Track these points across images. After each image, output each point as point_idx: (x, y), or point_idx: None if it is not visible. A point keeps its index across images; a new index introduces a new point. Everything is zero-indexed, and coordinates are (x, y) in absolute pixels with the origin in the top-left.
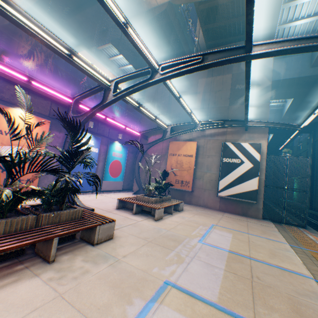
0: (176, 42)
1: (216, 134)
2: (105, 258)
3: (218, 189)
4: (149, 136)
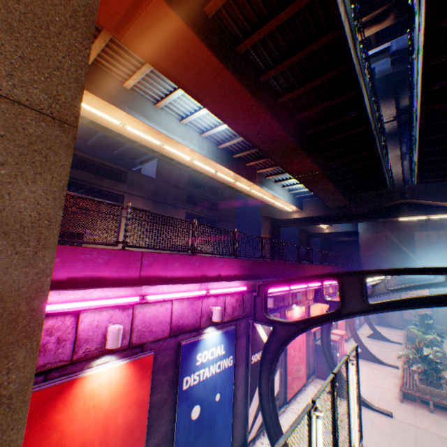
0: None
1: None
2: None
3: None
4: None
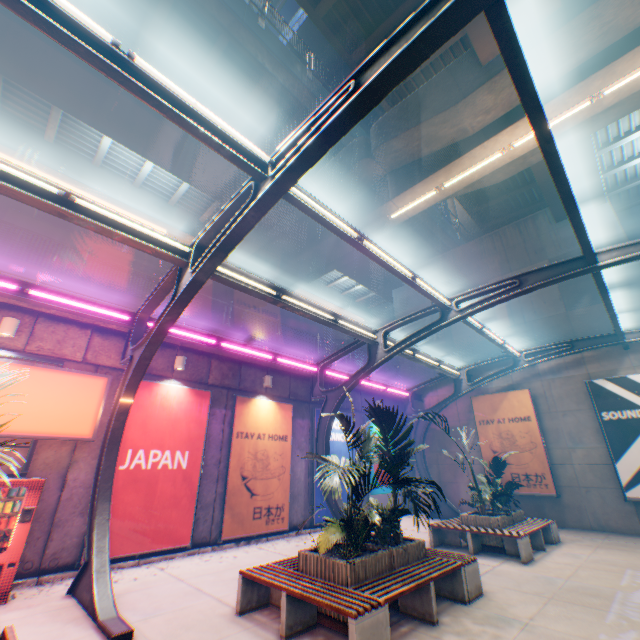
0: (428, 238)
1: (563, 367)
2: (503, 619)
3: (620, 482)
4: (423, 394)
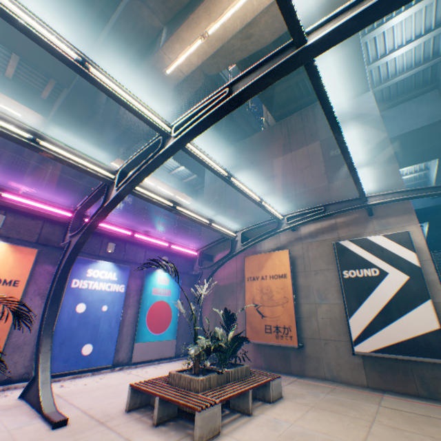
0: (232, 124)
1: (320, 232)
2: None
3: (351, 337)
4: (214, 255)
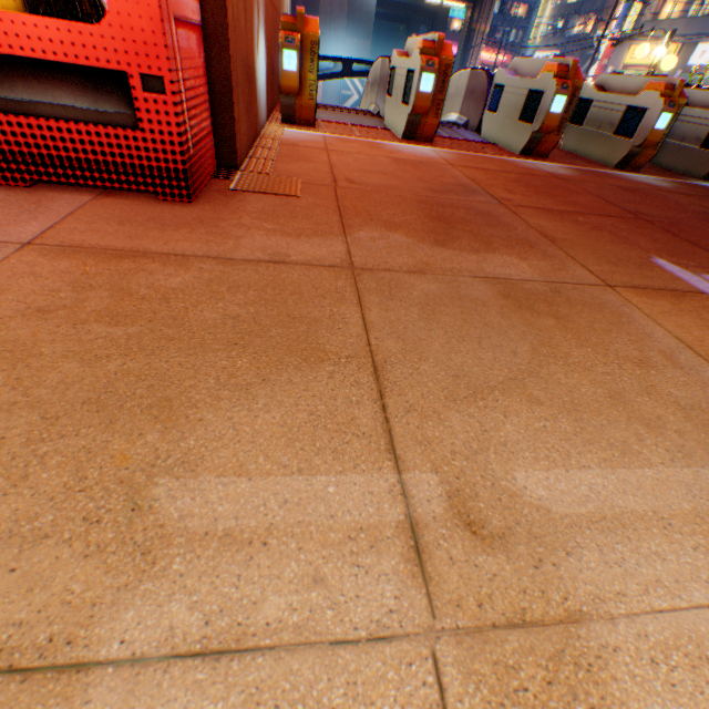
0: None
1: None
2: None
3: None
4: None
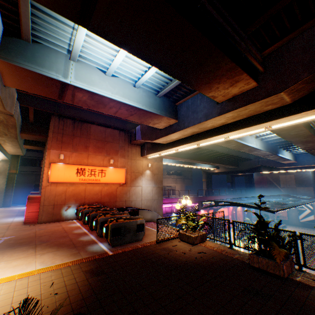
0: None
1: None
2: None
3: (298, 219)
4: None
